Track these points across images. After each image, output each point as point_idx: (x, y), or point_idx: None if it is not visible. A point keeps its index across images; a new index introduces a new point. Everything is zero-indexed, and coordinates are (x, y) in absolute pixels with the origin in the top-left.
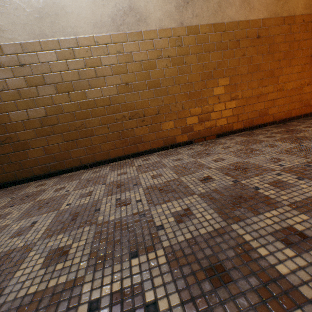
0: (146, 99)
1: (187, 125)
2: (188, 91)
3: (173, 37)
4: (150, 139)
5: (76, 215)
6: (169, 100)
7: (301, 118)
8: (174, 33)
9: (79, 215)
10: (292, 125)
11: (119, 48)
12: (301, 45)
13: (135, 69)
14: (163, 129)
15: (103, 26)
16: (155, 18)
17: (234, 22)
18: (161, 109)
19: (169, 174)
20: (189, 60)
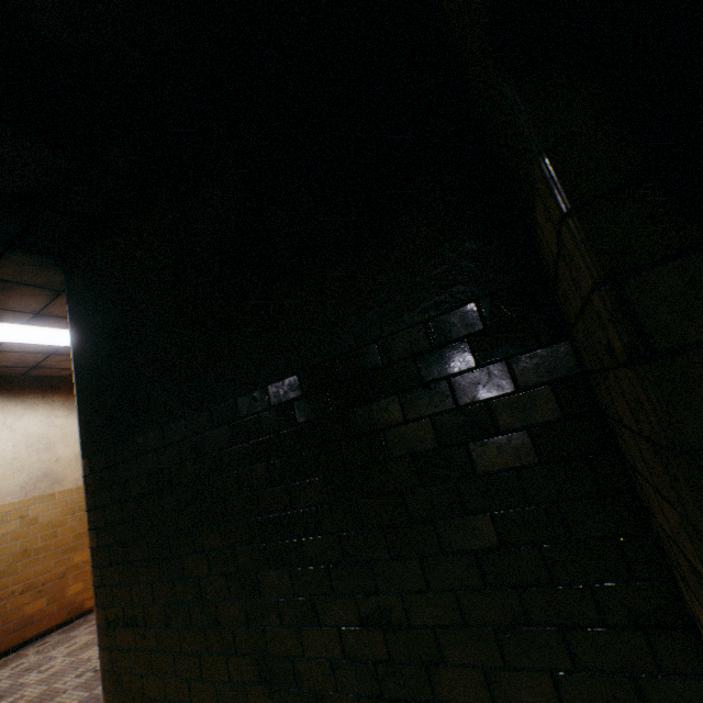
0: (50, 562)
1: None
2: None
3: None
4: (49, 614)
5: (1, 695)
6: (81, 556)
7: None
8: None
9: (3, 694)
10: None
11: (25, 513)
12: None
13: (42, 530)
14: (69, 595)
15: (9, 495)
16: (74, 479)
17: None
18: (70, 569)
19: (87, 637)
20: None
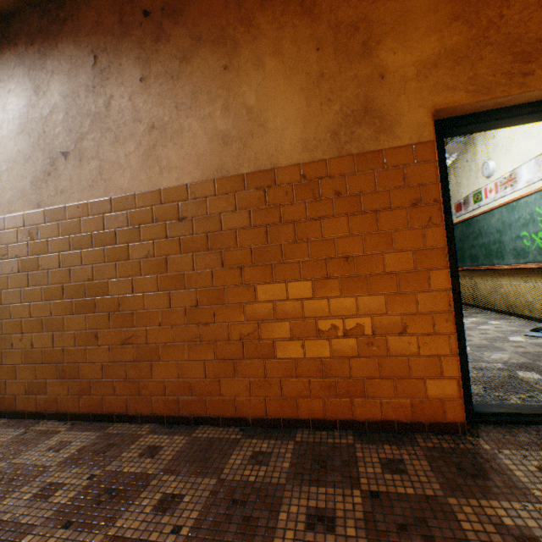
0: None
1: (38, 379)
2: (43, 316)
3: (27, 227)
4: None
5: None
6: (13, 328)
7: (334, 428)
8: (27, 221)
9: None
10: (216, 460)
11: None
12: (304, 231)
13: None
14: None
15: None
16: (4, 201)
17: (129, 195)
18: (0, 341)
19: None
20: (47, 262)
